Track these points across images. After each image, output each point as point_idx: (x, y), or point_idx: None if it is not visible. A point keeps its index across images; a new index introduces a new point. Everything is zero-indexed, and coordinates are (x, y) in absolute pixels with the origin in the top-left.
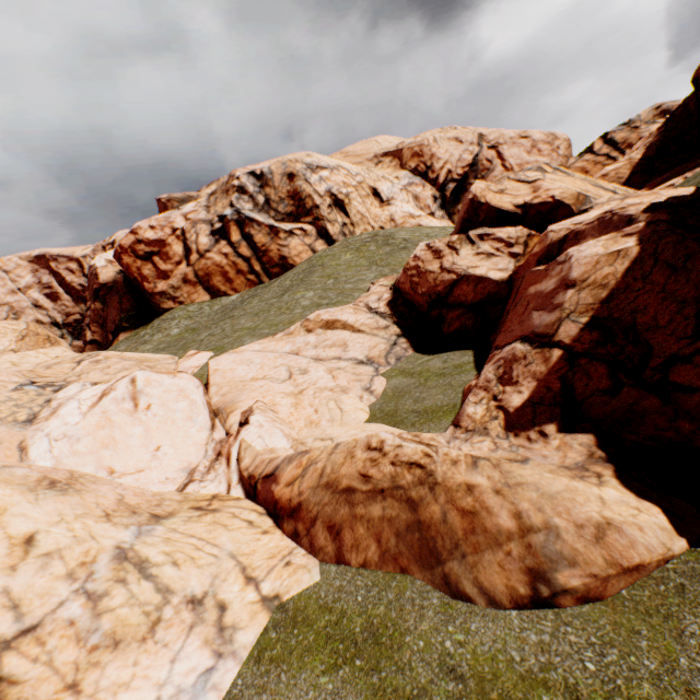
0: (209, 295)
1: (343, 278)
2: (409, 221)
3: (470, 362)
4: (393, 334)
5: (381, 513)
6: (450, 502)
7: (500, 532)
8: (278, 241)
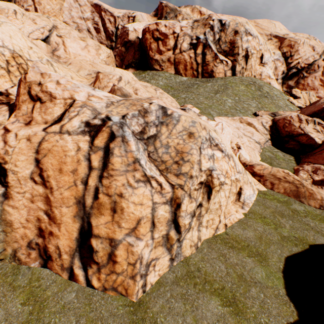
0: (174, 72)
1: (242, 99)
2: (267, 79)
3: (293, 160)
4: (267, 138)
5: (287, 185)
6: (306, 190)
7: (316, 198)
8: (214, 62)
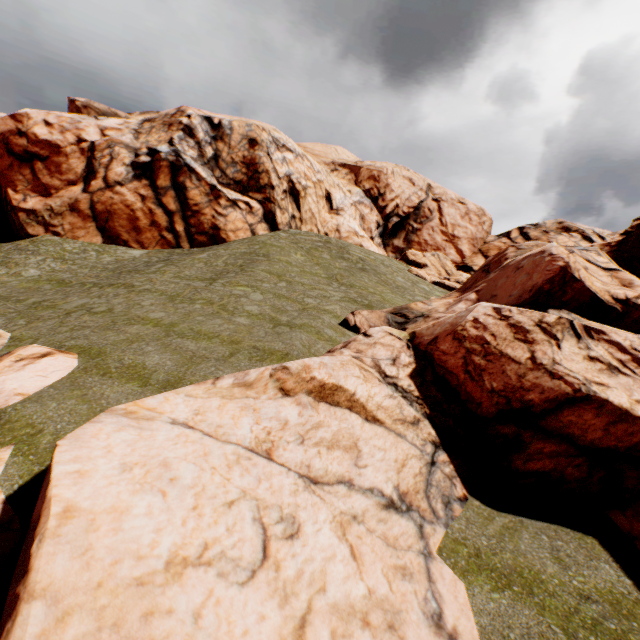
0: (102, 238)
1: (300, 285)
2: (353, 238)
3: None
4: (427, 438)
5: None
6: None
7: None
8: (216, 206)
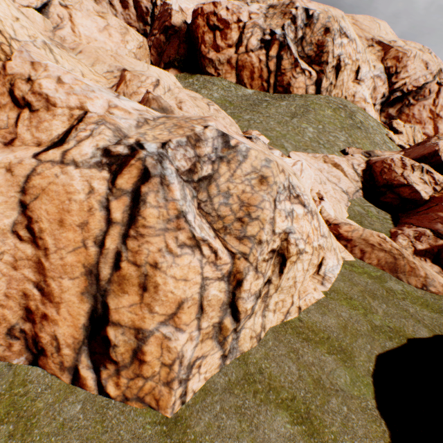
0: (236, 80)
1: (327, 129)
2: (361, 103)
3: (390, 220)
4: (358, 186)
5: (383, 255)
6: (407, 263)
7: (418, 275)
8: (293, 72)
